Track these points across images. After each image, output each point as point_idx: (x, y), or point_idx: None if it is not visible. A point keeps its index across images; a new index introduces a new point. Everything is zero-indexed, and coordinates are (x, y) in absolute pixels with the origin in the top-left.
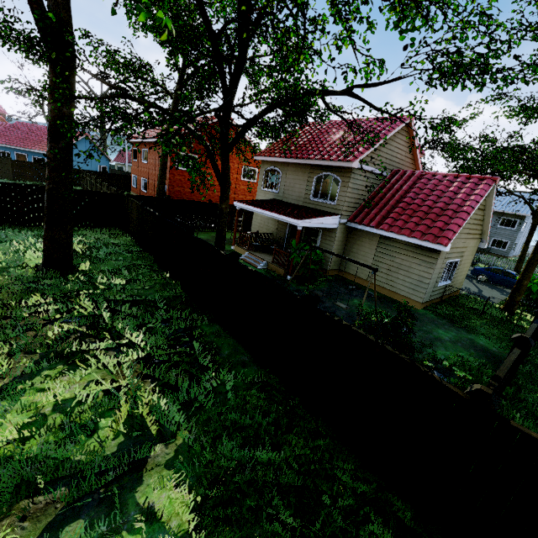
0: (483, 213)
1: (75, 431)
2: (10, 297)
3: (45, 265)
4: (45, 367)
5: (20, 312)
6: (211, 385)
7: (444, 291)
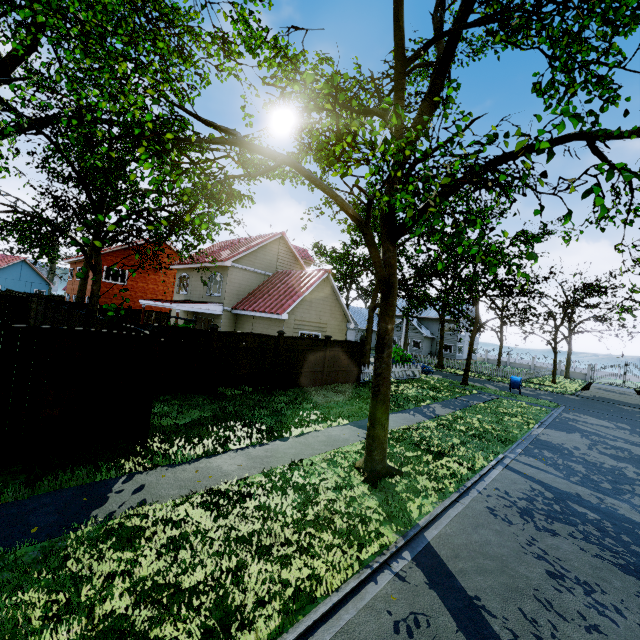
0: (336, 297)
1: None
2: None
3: None
4: None
5: None
6: None
7: None
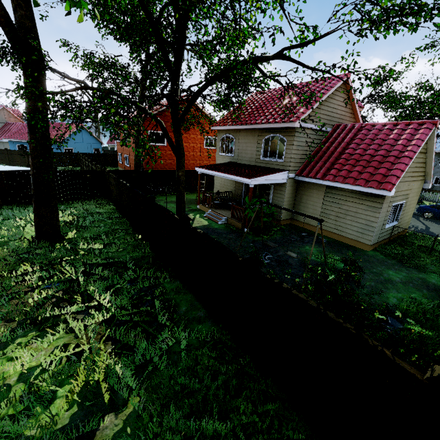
0: (425, 155)
1: (30, 405)
2: (4, 268)
3: (37, 237)
4: (20, 335)
5: (10, 281)
6: (167, 344)
7: (391, 232)
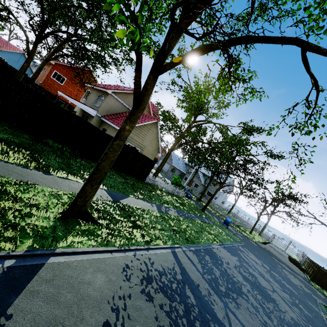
0: (157, 136)
1: None
2: None
3: None
4: None
5: None
6: None
7: None
